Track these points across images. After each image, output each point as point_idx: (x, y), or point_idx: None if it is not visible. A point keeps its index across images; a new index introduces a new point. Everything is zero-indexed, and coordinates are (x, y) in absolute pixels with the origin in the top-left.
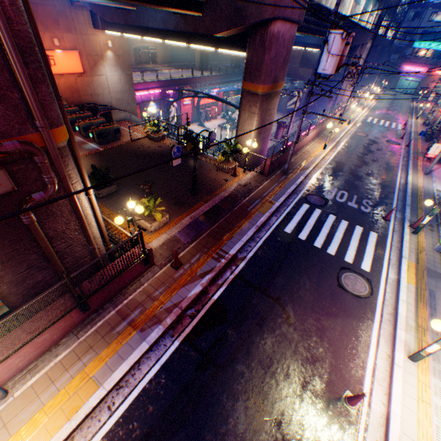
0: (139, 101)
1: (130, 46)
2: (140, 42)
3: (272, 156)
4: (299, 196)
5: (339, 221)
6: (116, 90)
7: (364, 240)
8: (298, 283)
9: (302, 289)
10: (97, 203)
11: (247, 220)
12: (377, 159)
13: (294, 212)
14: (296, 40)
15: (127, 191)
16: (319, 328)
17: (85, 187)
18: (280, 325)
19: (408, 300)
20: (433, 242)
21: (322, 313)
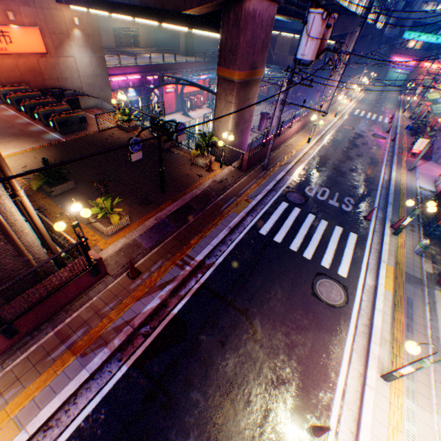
0: (116, 87)
1: (109, 27)
2: (121, 23)
3: (251, 150)
4: (278, 194)
5: (318, 221)
6: (86, 74)
7: (343, 242)
8: (269, 292)
9: (273, 298)
10: (50, 202)
11: (219, 221)
12: (362, 154)
13: (272, 211)
14: (284, 26)
15: (86, 188)
16: (288, 344)
17: (12, 188)
18: (246, 342)
19: (384, 309)
20: (414, 243)
21: (293, 326)
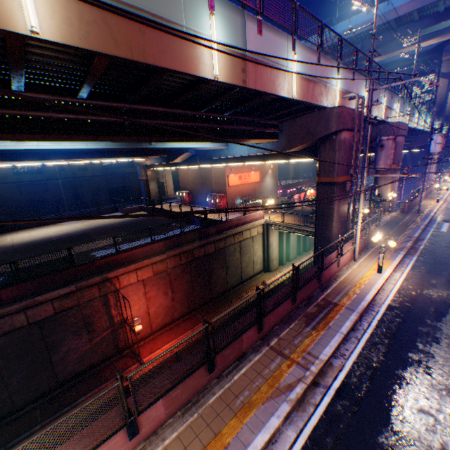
0: None
1: None
2: None
3: (404, 203)
4: (437, 221)
5: None
6: (269, 189)
7: None
8: None
9: None
10: None
11: (411, 227)
12: None
13: (440, 225)
14: None
15: None
16: None
17: None
18: None
19: None
20: None
21: None
